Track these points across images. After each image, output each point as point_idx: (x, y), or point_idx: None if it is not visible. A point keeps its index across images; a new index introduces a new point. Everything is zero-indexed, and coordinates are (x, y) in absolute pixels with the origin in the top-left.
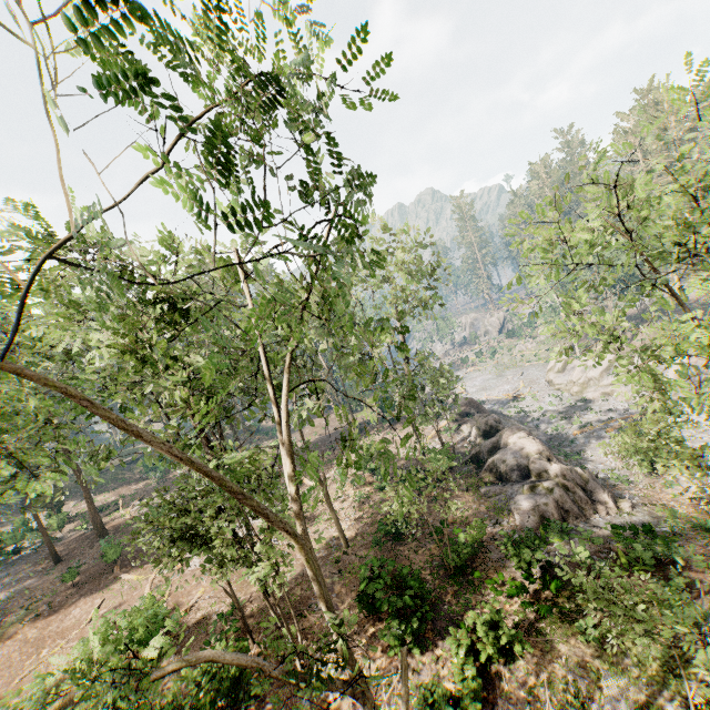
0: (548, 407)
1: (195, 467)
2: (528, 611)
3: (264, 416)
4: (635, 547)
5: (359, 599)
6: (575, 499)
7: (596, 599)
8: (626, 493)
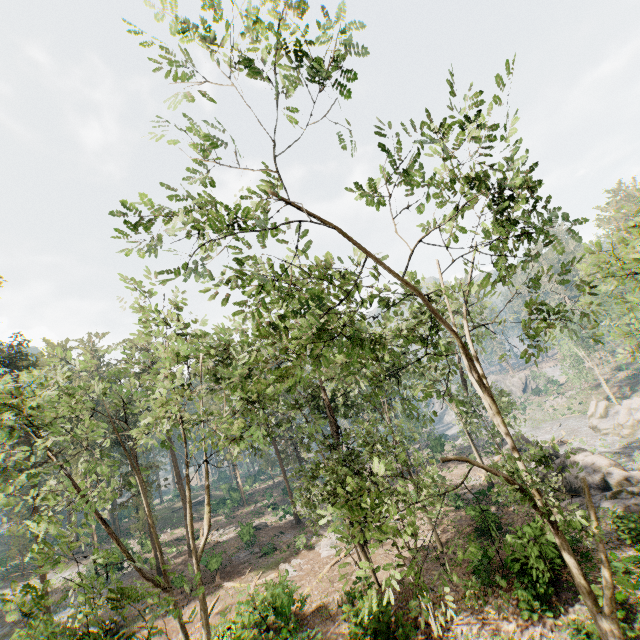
0: (600, 449)
1: (459, 340)
2: None
3: (429, 367)
4: None
5: (478, 573)
6: None
7: None
8: None
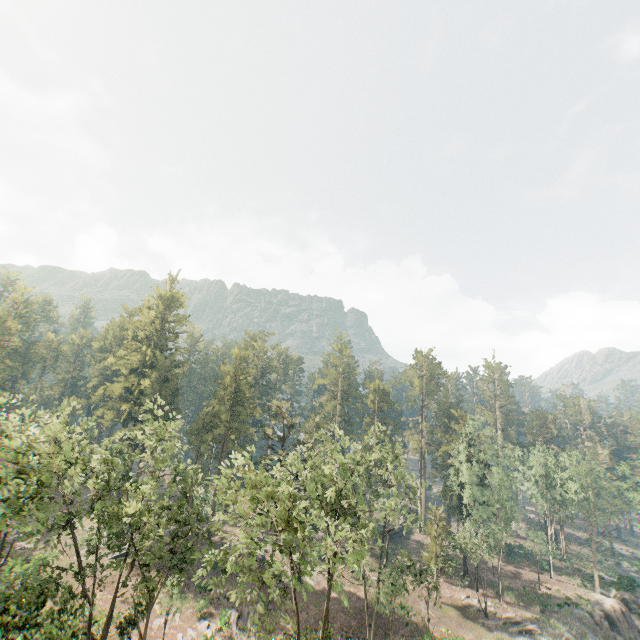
0: None
1: None
2: None
3: None
4: None
5: None
6: None
7: None
8: None
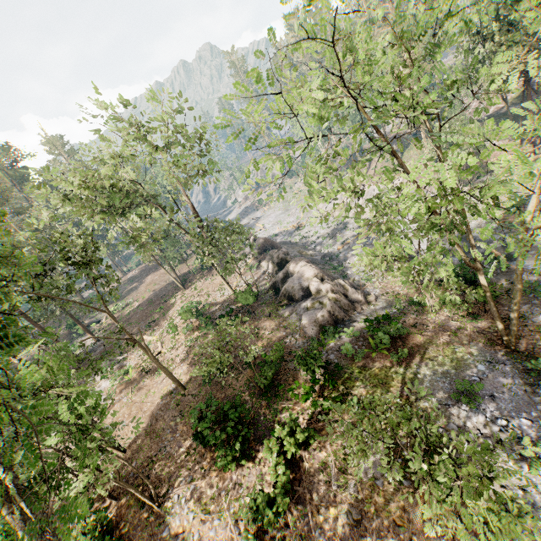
0: (321, 231)
1: None
2: (316, 408)
3: None
4: (379, 334)
5: (196, 438)
6: (341, 306)
7: (358, 380)
8: (372, 288)
